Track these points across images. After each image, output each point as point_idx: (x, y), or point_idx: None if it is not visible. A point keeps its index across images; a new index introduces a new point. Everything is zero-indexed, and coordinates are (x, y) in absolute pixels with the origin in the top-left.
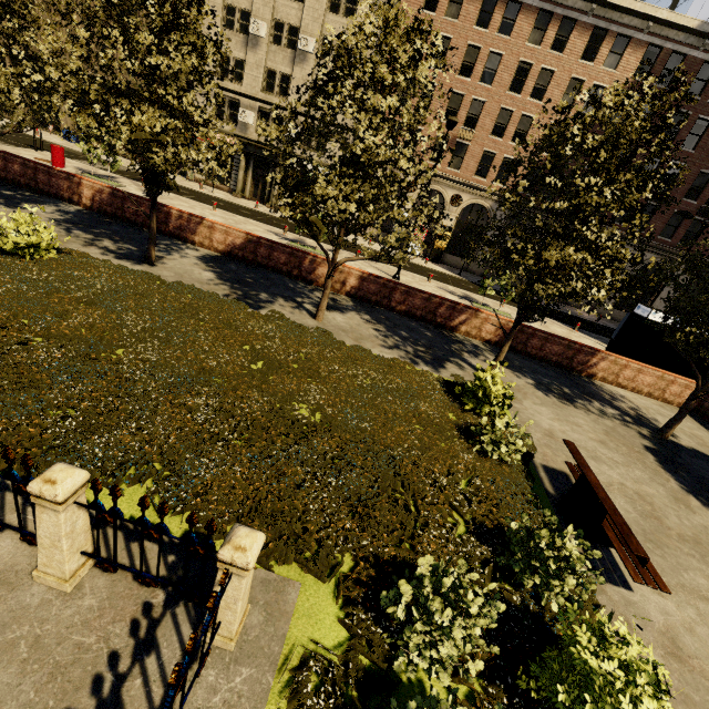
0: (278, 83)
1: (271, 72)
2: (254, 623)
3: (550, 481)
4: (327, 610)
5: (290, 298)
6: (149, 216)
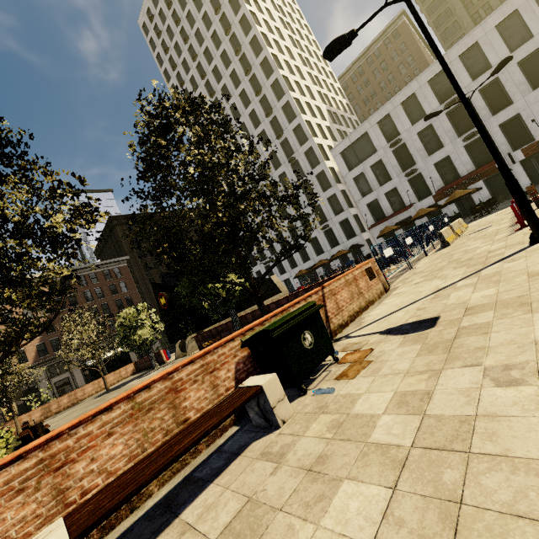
0: None
1: None
2: None
3: None
4: None
5: None
6: None
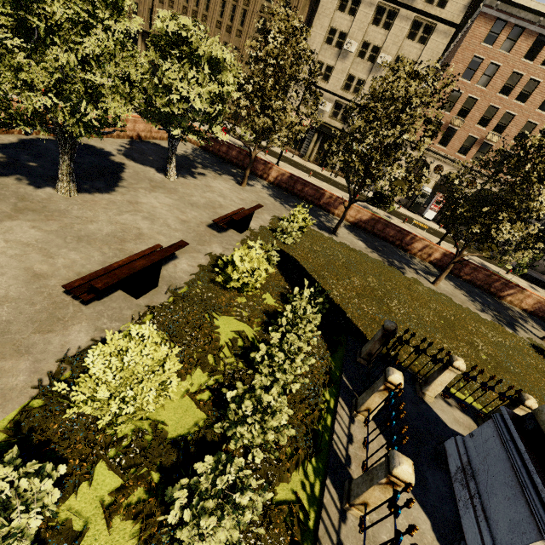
0: (354, 85)
1: (351, 76)
2: None
3: None
4: None
5: (408, 265)
6: (345, 208)
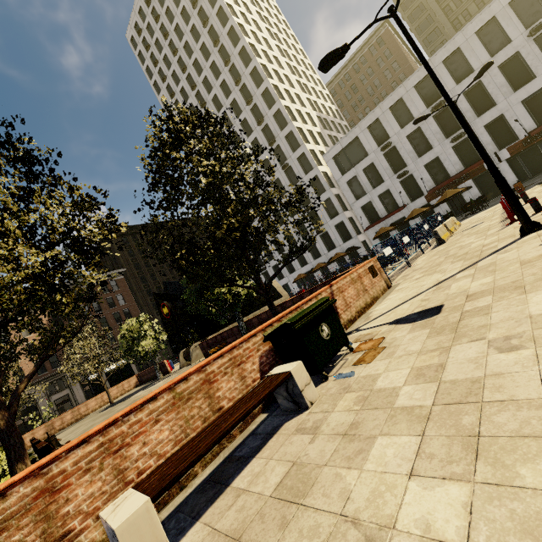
0: None
1: None
2: None
3: None
4: None
5: None
6: None
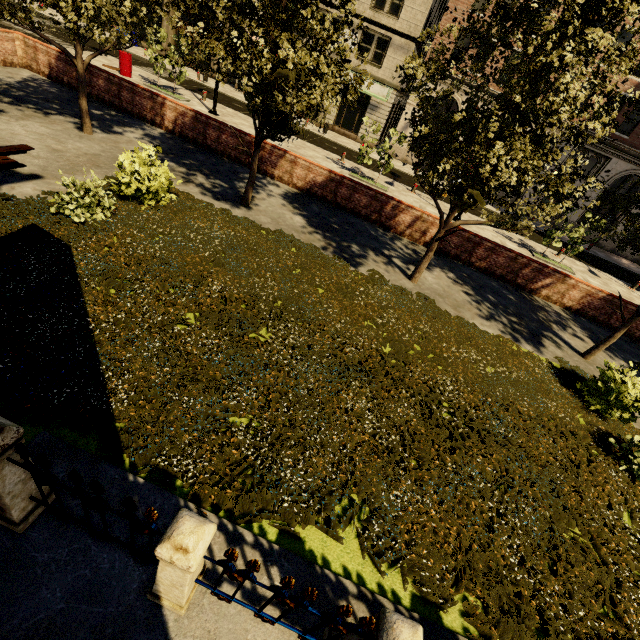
0: None
1: None
2: None
3: None
4: None
5: (378, 250)
6: (251, 156)
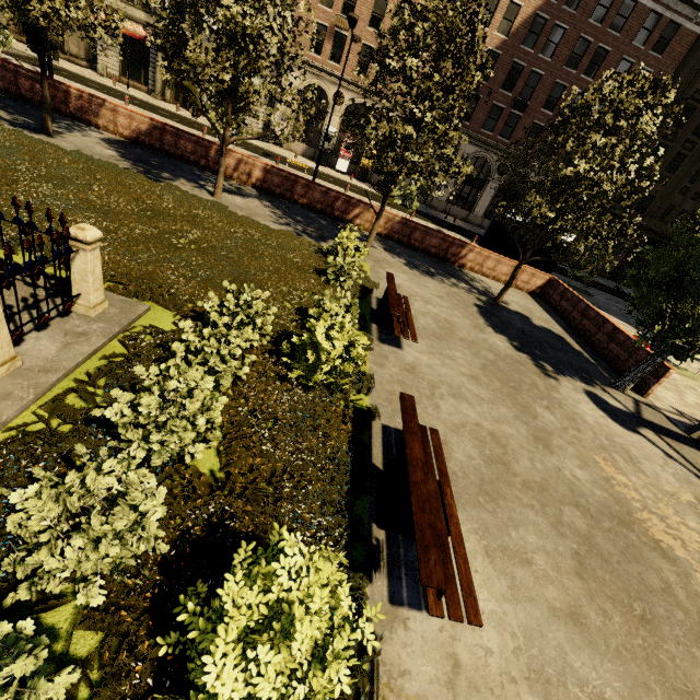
0: None
1: None
2: (111, 312)
3: (377, 304)
4: (168, 320)
5: (193, 181)
6: (40, 83)
